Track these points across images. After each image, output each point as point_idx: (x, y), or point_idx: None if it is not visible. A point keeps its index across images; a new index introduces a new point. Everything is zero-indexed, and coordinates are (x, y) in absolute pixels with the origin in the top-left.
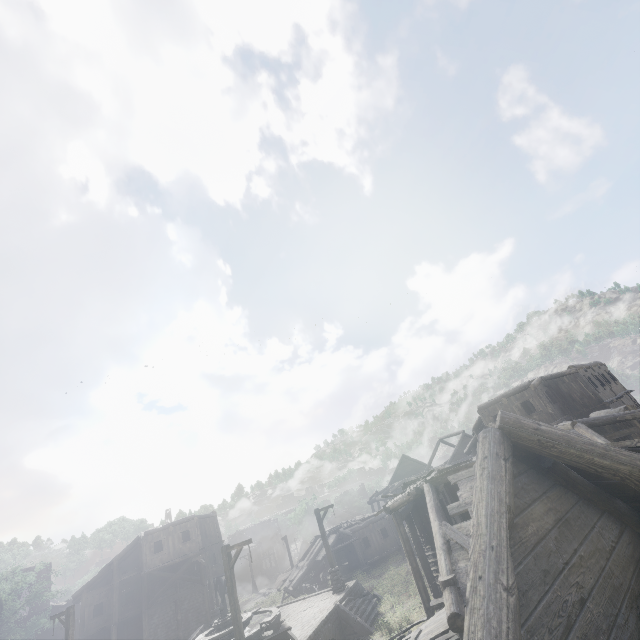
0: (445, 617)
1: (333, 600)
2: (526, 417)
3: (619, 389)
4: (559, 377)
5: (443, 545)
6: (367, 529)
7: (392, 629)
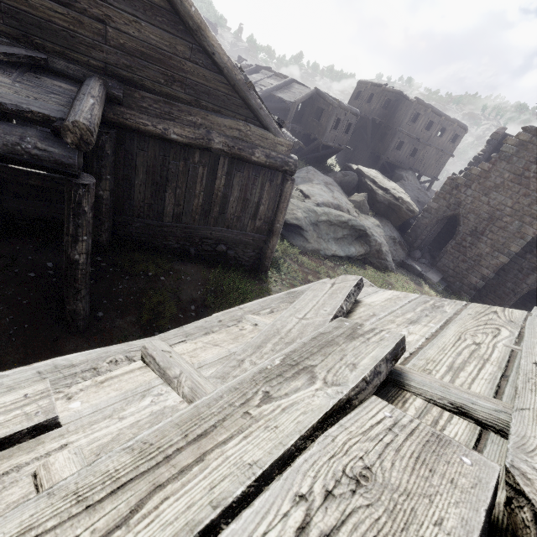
0: None
1: None
2: (364, 103)
3: (442, 146)
4: (406, 99)
5: None
6: None
7: None
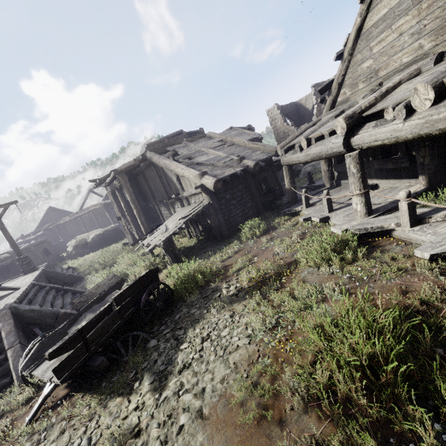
0: (182, 213)
1: (31, 274)
2: None
3: None
4: (194, 133)
5: (187, 166)
6: (28, 251)
7: (106, 265)
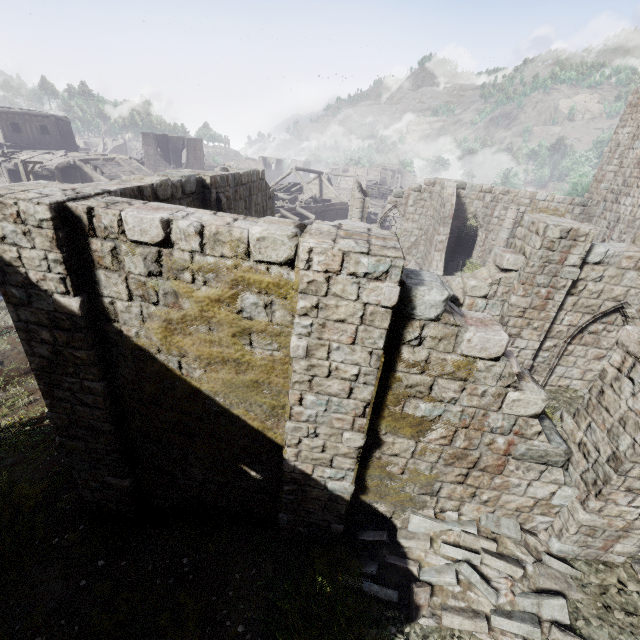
0: None
1: None
2: (41, 136)
3: None
4: (58, 120)
5: None
6: None
7: None
